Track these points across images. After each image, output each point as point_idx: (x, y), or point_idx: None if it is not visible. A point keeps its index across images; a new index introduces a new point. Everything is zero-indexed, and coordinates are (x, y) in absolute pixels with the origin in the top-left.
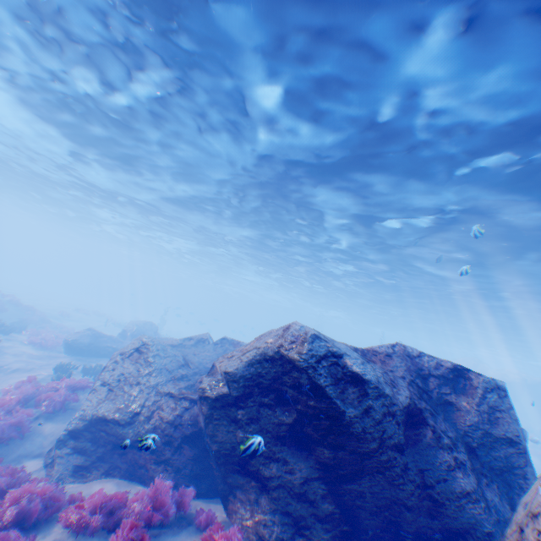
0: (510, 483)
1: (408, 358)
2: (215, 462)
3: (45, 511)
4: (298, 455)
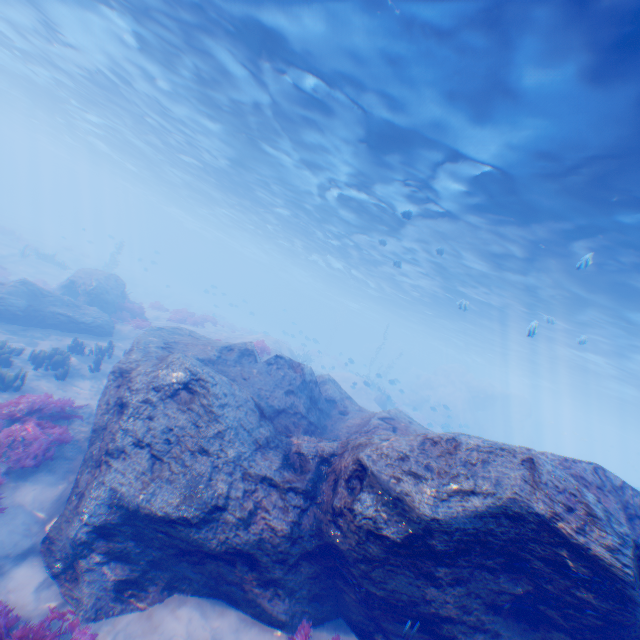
0: None
1: (611, 489)
2: (364, 600)
3: None
4: (512, 625)
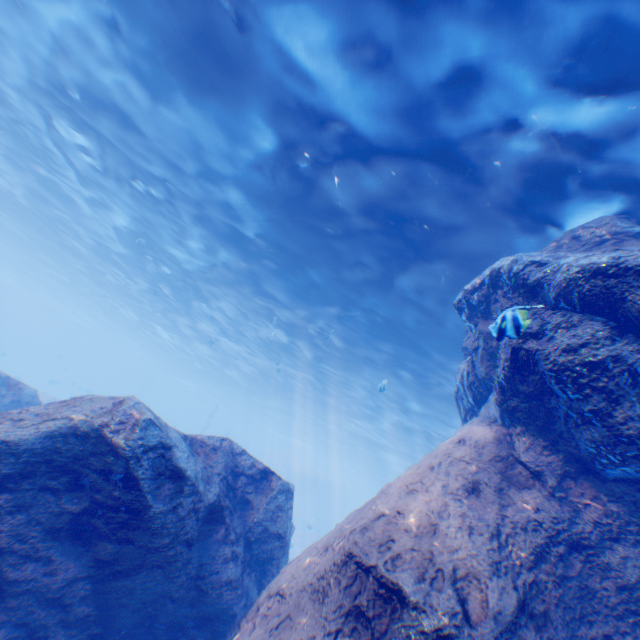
0: (267, 570)
1: (232, 455)
2: None
3: None
4: (72, 551)
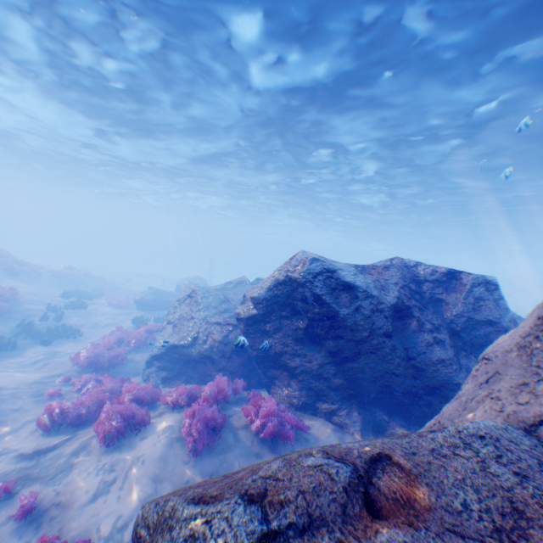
0: None
1: (405, 269)
2: (257, 364)
3: (149, 398)
4: (313, 349)
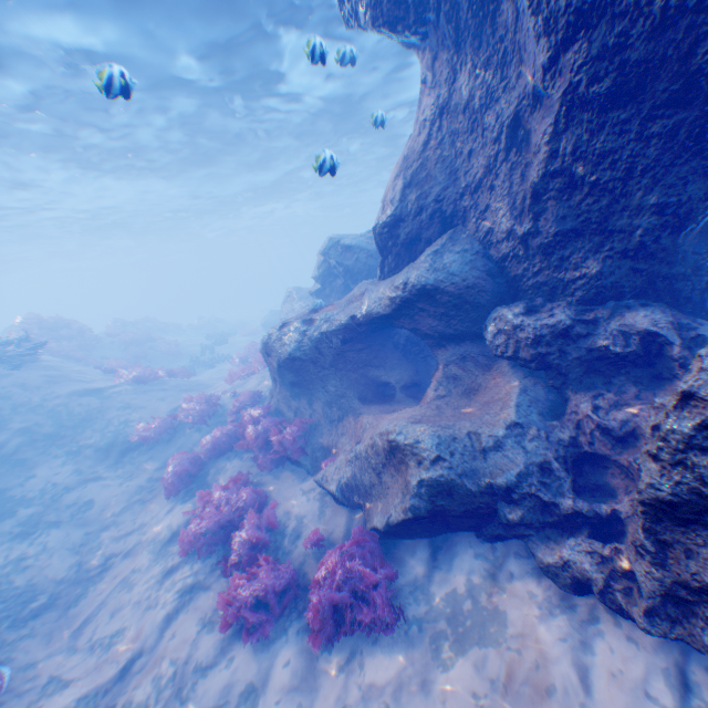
0: None
1: None
2: None
3: None
4: None
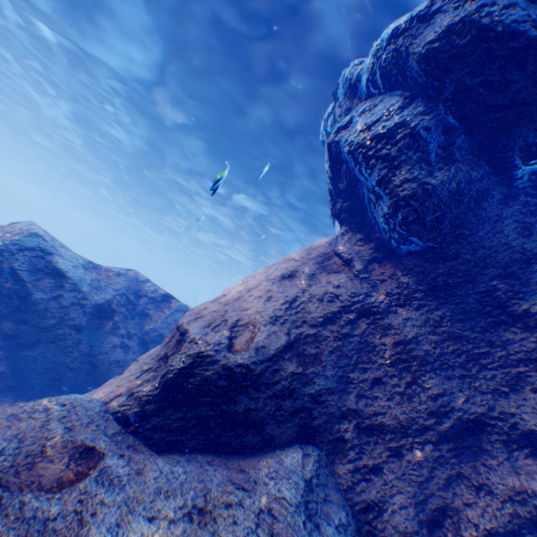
0: None
1: (136, 281)
2: None
3: None
4: None
